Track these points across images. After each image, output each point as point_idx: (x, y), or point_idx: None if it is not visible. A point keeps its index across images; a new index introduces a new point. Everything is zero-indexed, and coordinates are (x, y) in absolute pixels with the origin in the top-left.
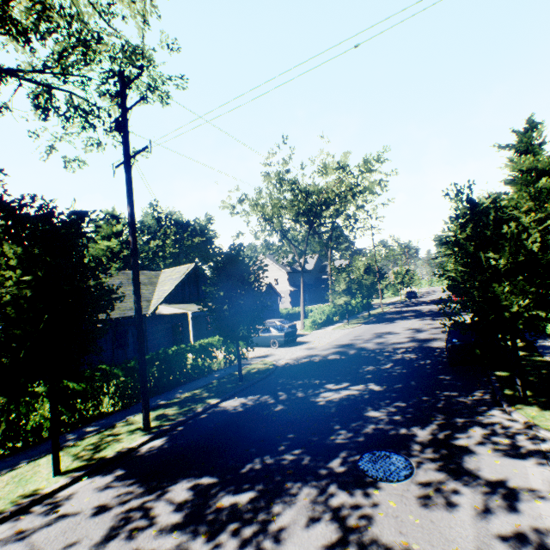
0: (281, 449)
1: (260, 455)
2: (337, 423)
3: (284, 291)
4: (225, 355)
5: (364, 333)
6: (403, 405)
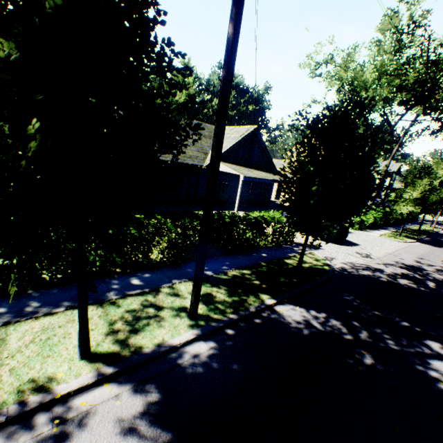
0: None
1: None
2: None
3: None
4: (274, 235)
5: (428, 256)
6: None
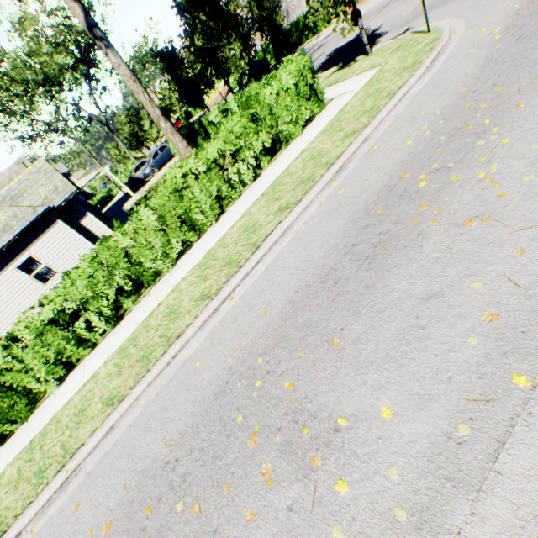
0: None
1: None
2: None
3: None
4: None
5: None
6: None
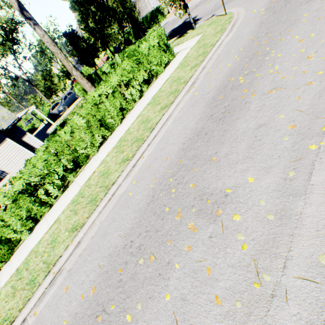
0: None
1: None
2: None
3: None
4: None
5: None
6: None
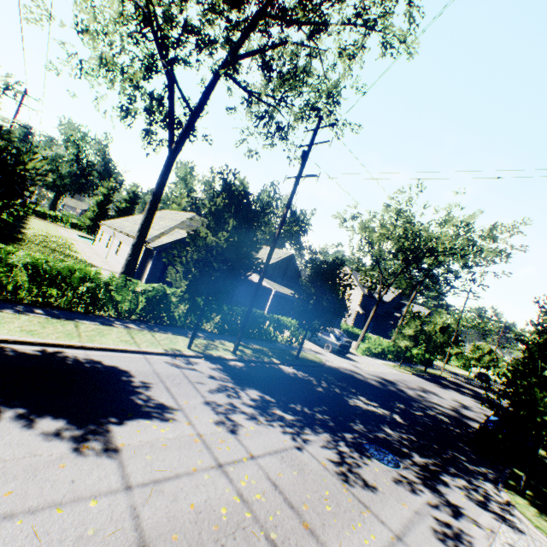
0: (315, 409)
1: (302, 405)
2: (358, 419)
3: (351, 309)
4: (290, 335)
5: (411, 381)
6: (414, 439)
